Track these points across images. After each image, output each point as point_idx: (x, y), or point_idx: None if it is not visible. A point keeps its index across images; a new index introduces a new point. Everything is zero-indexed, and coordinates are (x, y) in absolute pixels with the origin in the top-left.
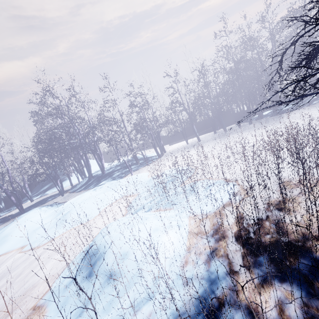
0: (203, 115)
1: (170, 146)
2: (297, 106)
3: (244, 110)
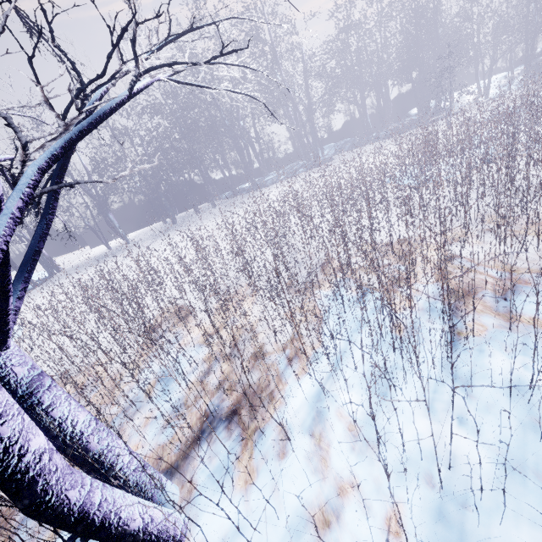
0: (133, 192)
1: (91, 250)
2: (280, 177)
3: (212, 181)
